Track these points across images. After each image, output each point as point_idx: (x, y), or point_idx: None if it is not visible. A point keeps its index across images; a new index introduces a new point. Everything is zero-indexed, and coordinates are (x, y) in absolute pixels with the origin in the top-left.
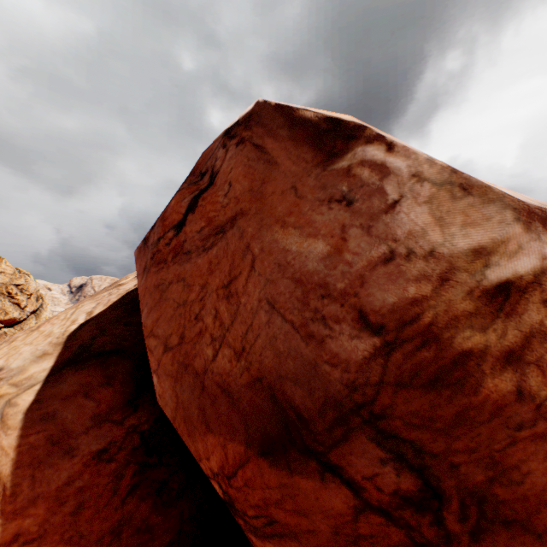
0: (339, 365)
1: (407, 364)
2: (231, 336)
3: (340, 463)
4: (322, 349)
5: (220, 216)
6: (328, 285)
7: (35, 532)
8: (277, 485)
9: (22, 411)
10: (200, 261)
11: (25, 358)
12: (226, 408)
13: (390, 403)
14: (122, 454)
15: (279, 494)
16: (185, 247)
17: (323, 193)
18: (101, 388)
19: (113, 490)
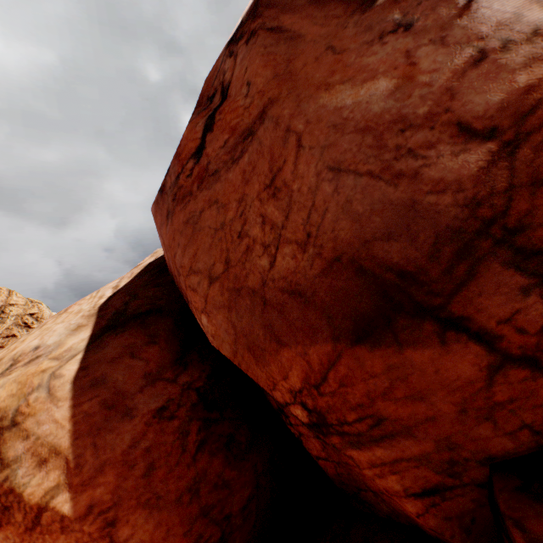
0: (448, 189)
1: (540, 158)
2: (288, 231)
3: (465, 313)
4: (419, 183)
5: (244, 120)
6: (406, 117)
7: (109, 501)
8: (383, 370)
9: (69, 381)
10: (231, 176)
11: (60, 334)
12: (298, 312)
13: (528, 209)
14: (182, 411)
15: (387, 381)
16: (210, 169)
17: (369, 34)
18: (146, 347)
19: (181, 447)
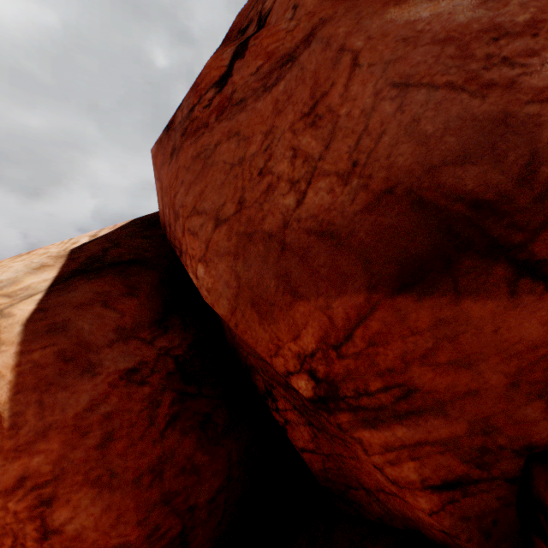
0: None
1: None
2: (327, 162)
3: None
4: (516, 92)
5: (285, 44)
6: (501, 25)
7: (48, 474)
8: (429, 325)
9: (20, 322)
10: (260, 105)
11: (16, 270)
12: (326, 257)
13: None
14: (156, 378)
15: (431, 340)
16: (234, 98)
17: None
18: (123, 298)
19: (148, 419)
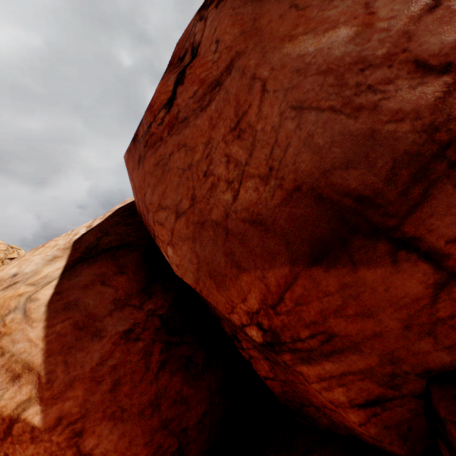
0: (406, 117)
1: None
2: (251, 167)
3: (417, 234)
4: (378, 114)
5: (212, 72)
6: (366, 58)
7: (77, 413)
8: (337, 288)
9: (44, 304)
10: (199, 122)
11: (36, 263)
12: (258, 240)
13: None
14: (147, 334)
15: (340, 299)
16: (179, 117)
17: None
18: (115, 277)
19: (144, 366)
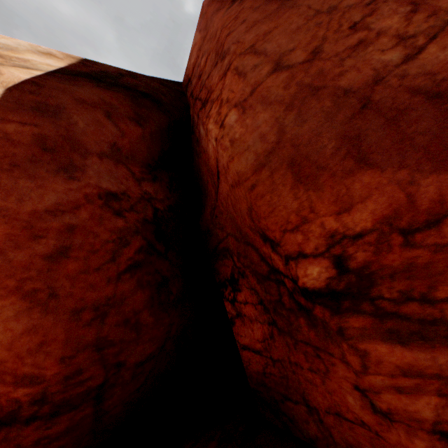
0: None
1: None
2: None
3: None
4: None
5: None
6: None
7: None
8: None
9: (4, 84)
10: None
11: (18, 43)
12: (432, 124)
13: None
14: (132, 216)
15: None
16: None
17: None
18: (128, 121)
19: (111, 254)
